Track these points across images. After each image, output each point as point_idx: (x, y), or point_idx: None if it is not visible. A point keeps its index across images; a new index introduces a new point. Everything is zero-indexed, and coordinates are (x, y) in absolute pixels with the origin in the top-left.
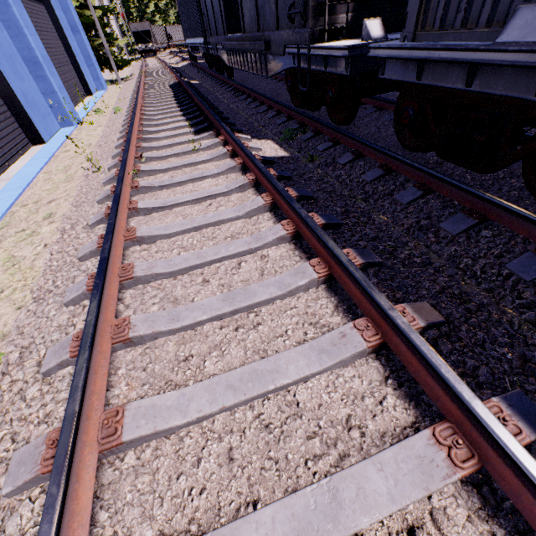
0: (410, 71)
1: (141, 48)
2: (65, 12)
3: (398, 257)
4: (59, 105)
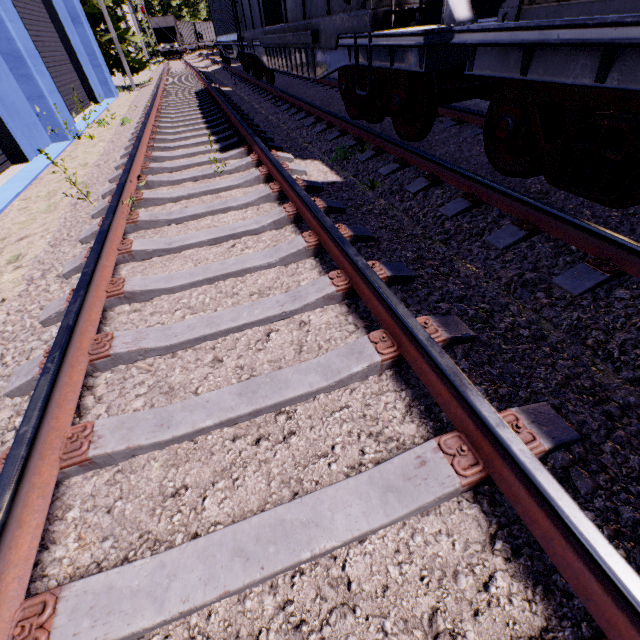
0: (512, 63)
1: (164, 49)
2: None
3: (496, 327)
4: (49, 114)
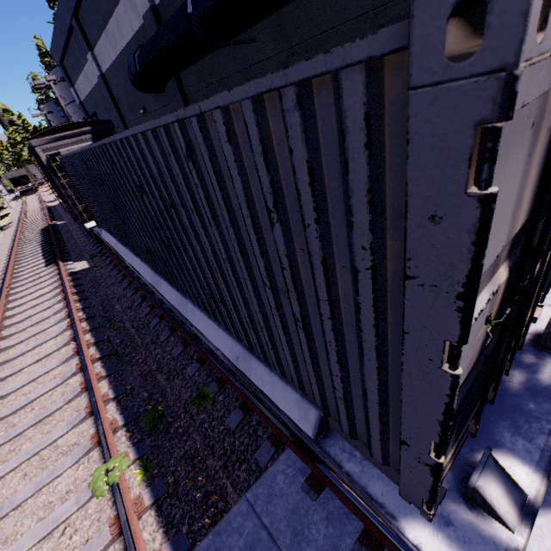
0: None
1: (21, 190)
2: None
3: (97, 295)
4: None
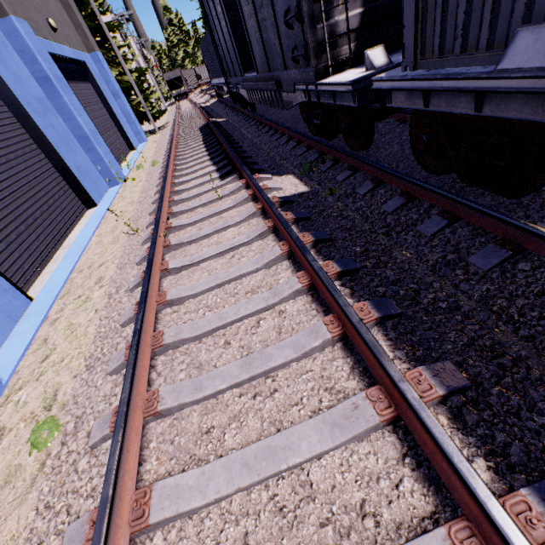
0: (417, 99)
1: (175, 94)
2: (107, 83)
3: (421, 303)
4: (106, 169)
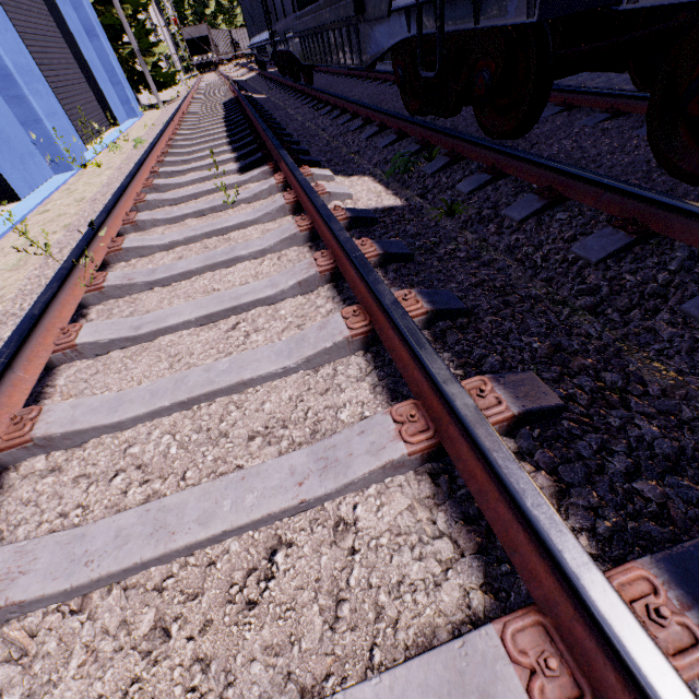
0: None
1: (198, 61)
2: (77, 8)
3: None
4: (48, 141)
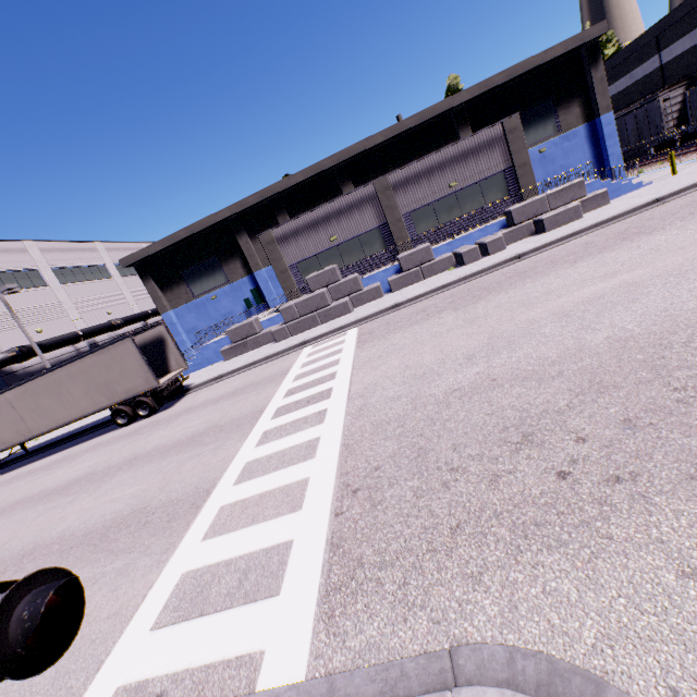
0: (693, 130)
1: None
2: None
3: None
4: None
